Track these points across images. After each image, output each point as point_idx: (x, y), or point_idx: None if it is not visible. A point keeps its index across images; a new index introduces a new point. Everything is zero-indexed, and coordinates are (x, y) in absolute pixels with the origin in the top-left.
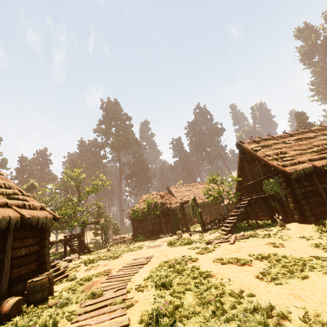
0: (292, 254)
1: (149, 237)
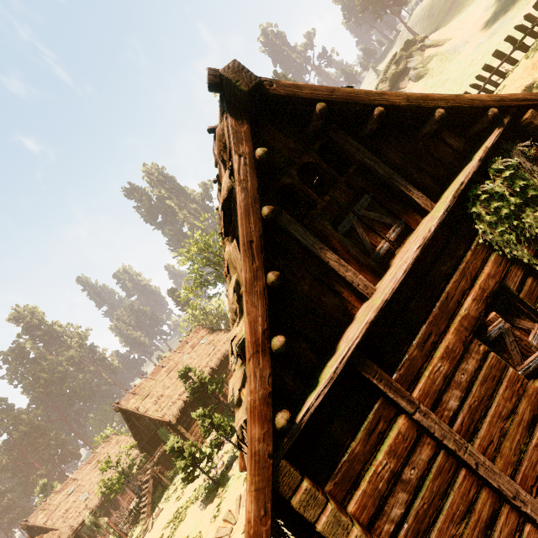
0: (187, 497)
1: None
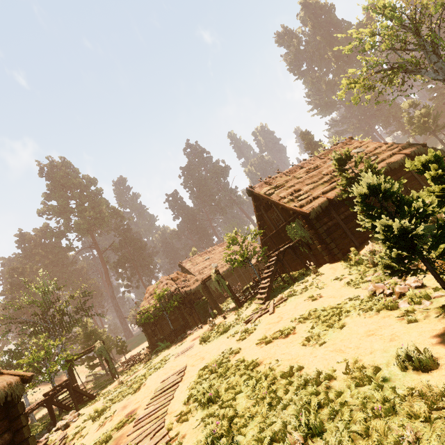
0: (330, 302)
1: (173, 340)
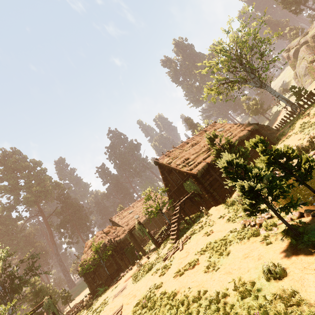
0: (219, 235)
1: (110, 284)
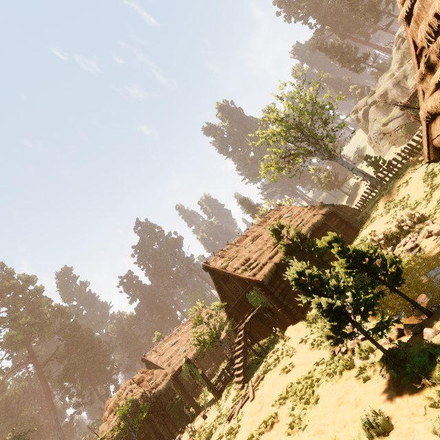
0: (302, 371)
1: None
